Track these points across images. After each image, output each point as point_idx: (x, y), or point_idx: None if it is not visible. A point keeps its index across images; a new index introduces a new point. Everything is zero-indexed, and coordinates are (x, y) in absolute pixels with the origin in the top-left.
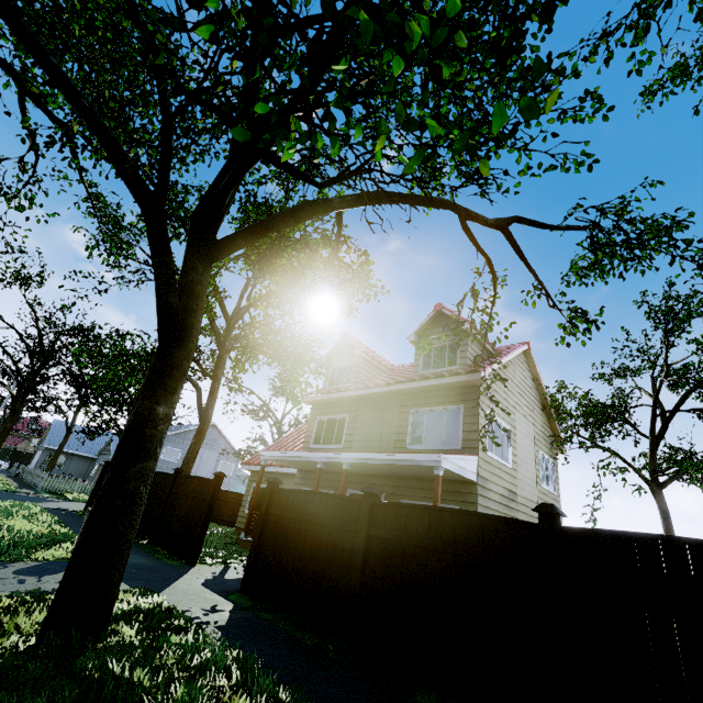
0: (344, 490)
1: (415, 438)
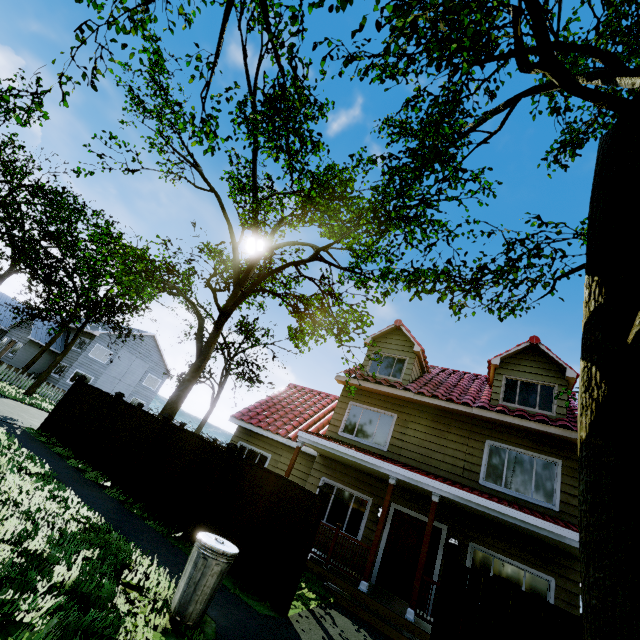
0: (432, 526)
1: (491, 475)
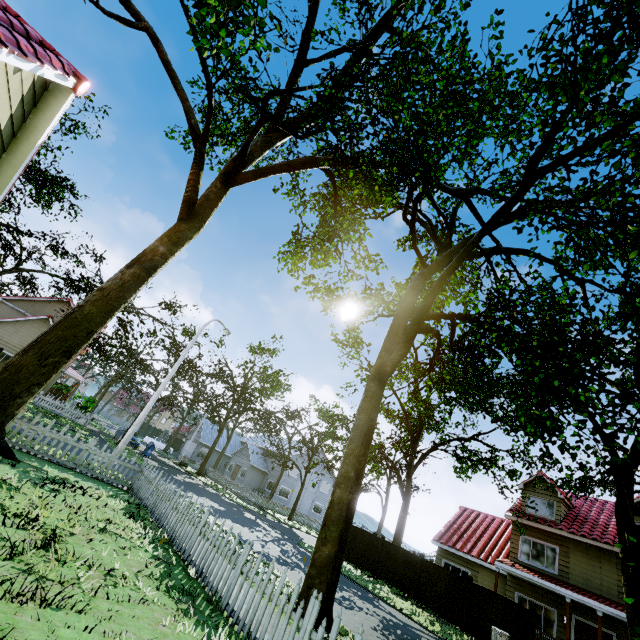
0: (601, 632)
1: None
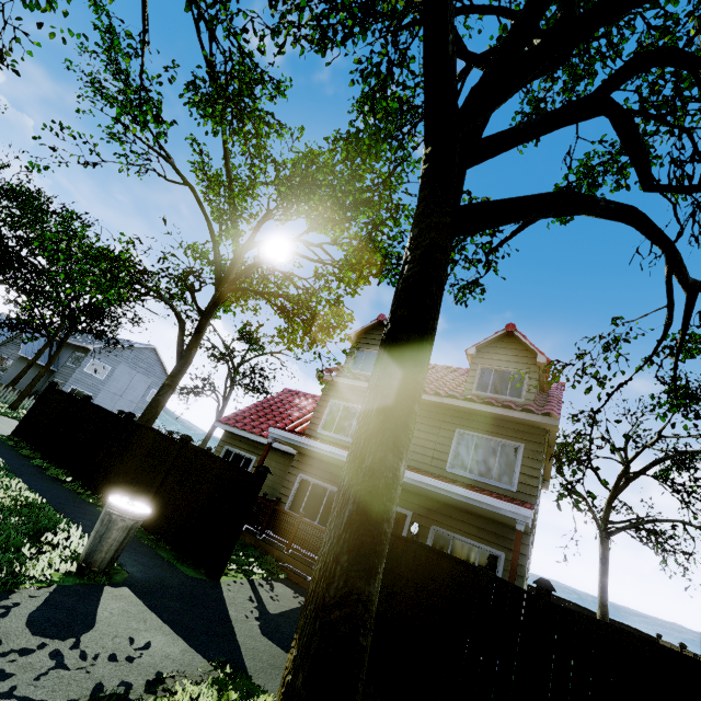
0: None
1: (458, 462)
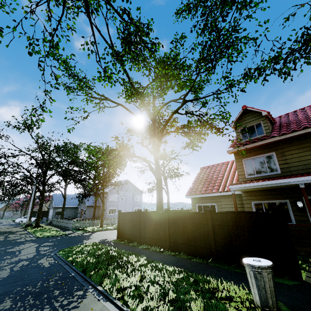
0: None
1: None
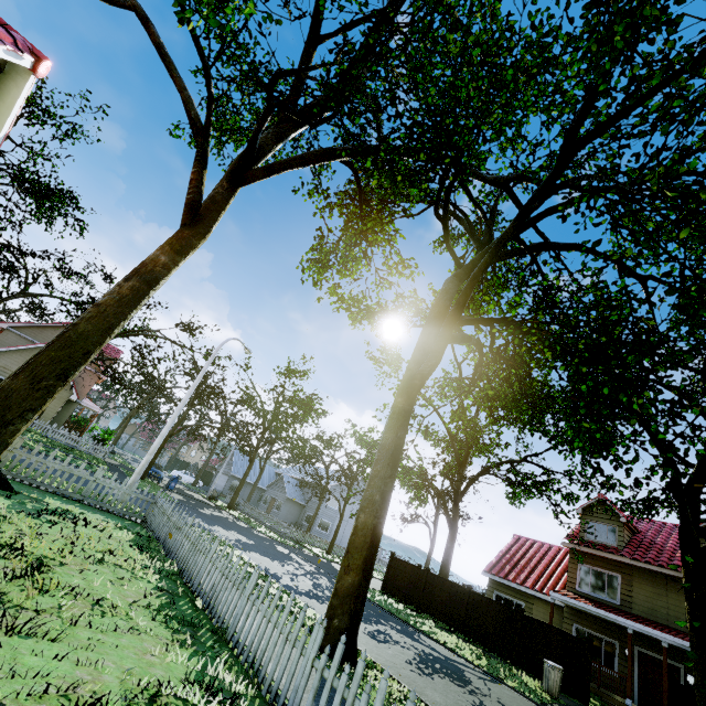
0: (667, 664)
1: None
